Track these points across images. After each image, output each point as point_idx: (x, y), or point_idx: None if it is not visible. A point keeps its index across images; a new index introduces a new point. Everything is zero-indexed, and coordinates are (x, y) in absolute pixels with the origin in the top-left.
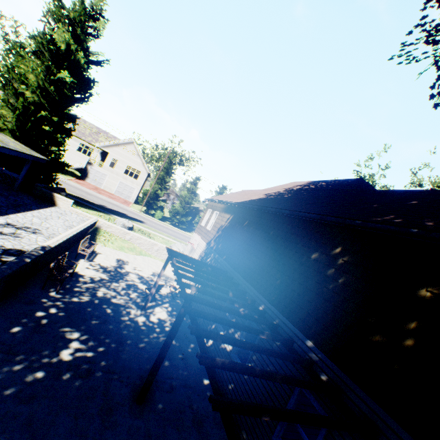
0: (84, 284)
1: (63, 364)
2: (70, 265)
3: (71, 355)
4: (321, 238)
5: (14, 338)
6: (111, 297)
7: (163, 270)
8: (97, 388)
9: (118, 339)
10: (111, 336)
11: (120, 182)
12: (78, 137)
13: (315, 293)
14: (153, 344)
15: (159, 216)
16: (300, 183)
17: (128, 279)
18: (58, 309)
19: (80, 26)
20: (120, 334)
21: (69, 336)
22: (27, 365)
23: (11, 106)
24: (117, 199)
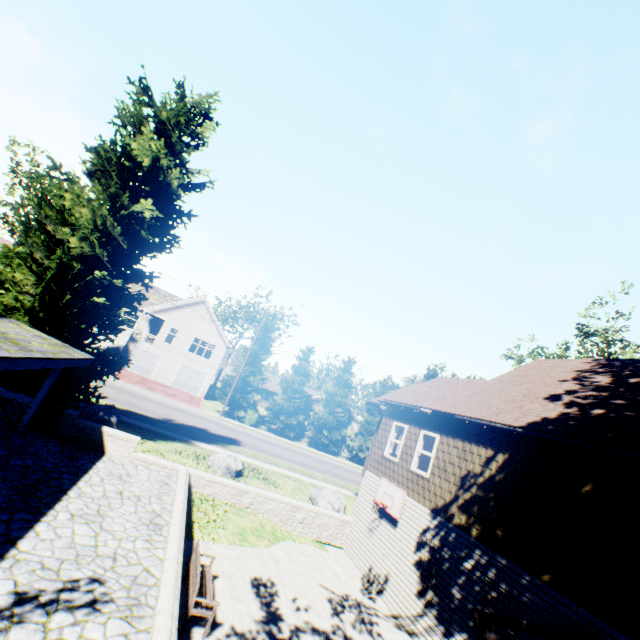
0: None
1: None
2: None
3: None
4: None
5: None
6: None
7: None
8: None
9: None
10: None
11: (182, 365)
12: None
13: None
14: None
15: (252, 419)
16: (577, 365)
17: None
18: None
19: (175, 131)
20: None
21: None
22: None
23: (37, 265)
24: (178, 395)
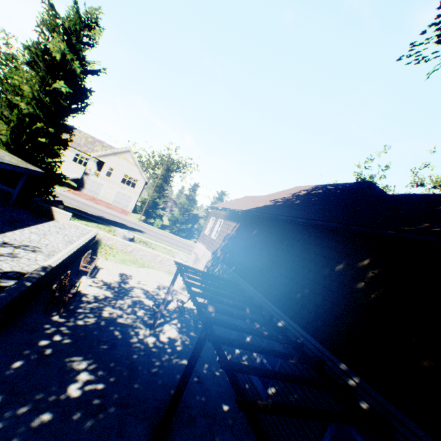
0: (88, 304)
1: (72, 401)
2: (72, 283)
3: (80, 390)
4: (344, 249)
5: (16, 375)
6: (117, 317)
7: (171, 285)
8: (112, 428)
9: (129, 366)
10: (121, 362)
11: (117, 191)
12: (73, 148)
13: (343, 309)
14: (166, 368)
15: (159, 224)
16: (305, 188)
17: (133, 295)
18: (62, 336)
19: (75, 35)
20: (131, 359)
21: (77, 366)
22: (32, 406)
23: (5, 118)
24: (115, 208)
